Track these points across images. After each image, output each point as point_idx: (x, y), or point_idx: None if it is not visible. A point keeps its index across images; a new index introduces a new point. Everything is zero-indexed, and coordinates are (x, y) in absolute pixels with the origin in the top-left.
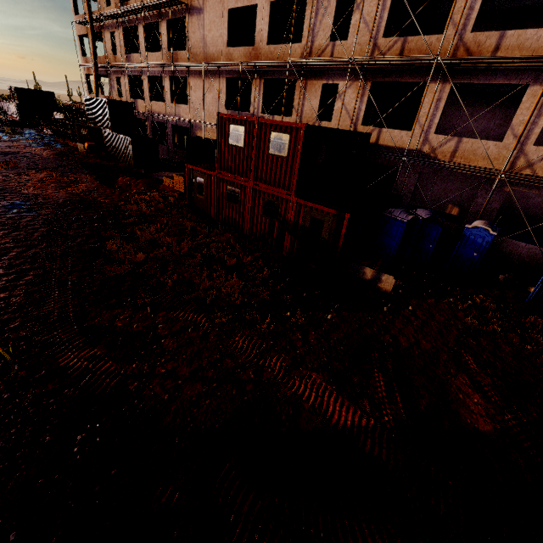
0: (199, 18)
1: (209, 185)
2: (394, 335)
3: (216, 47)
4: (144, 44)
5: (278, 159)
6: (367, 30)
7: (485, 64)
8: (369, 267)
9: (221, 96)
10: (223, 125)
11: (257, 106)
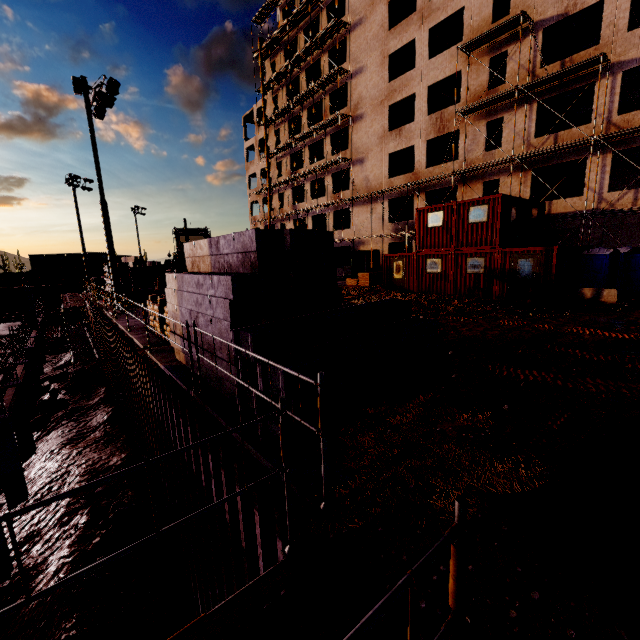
0: (362, 165)
1: (408, 264)
2: (637, 317)
3: (378, 181)
4: (310, 194)
5: (478, 225)
6: (519, 137)
7: (639, 133)
8: (586, 288)
9: (384, 214)
10: (422, 215)
11: None
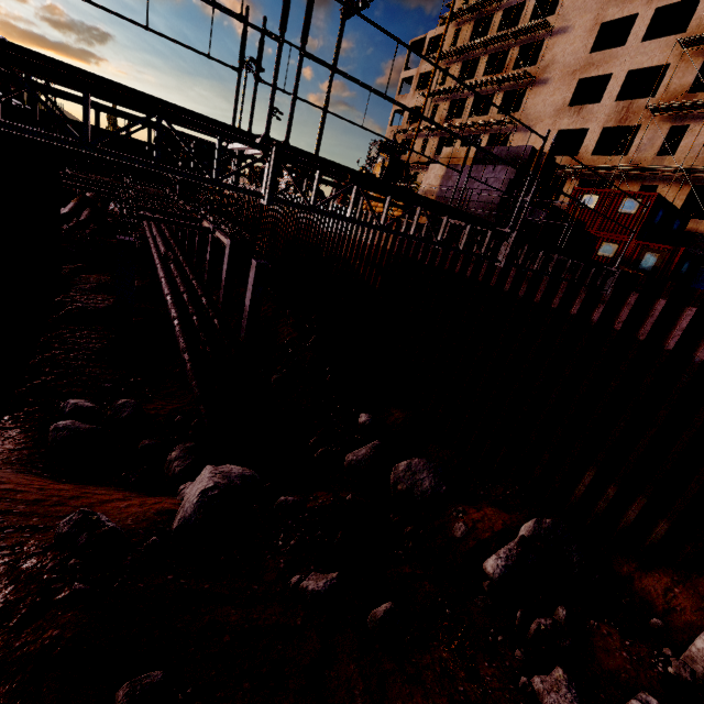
0: (526, 134)
1: None
2: None
3: None
4: None
5: (625, 215)
6: (695, 150)
7: None
8: None
9: None
10: (577, 195)
11: (566, 199)
